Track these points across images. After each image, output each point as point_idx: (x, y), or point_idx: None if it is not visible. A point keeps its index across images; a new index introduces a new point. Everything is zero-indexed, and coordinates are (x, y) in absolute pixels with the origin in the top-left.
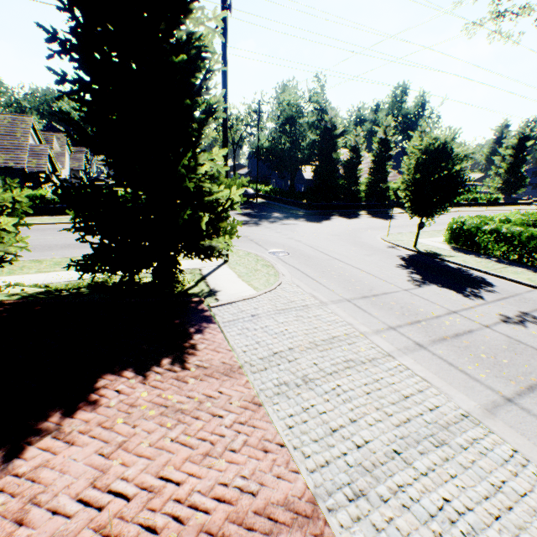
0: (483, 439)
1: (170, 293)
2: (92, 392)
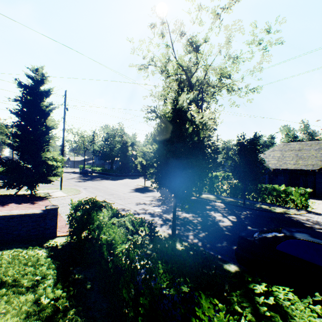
0: None
1: (33, 196)
2: (7, 204)
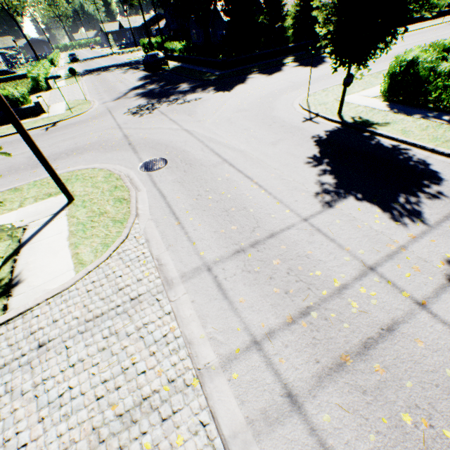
0: None
1: None
2: None
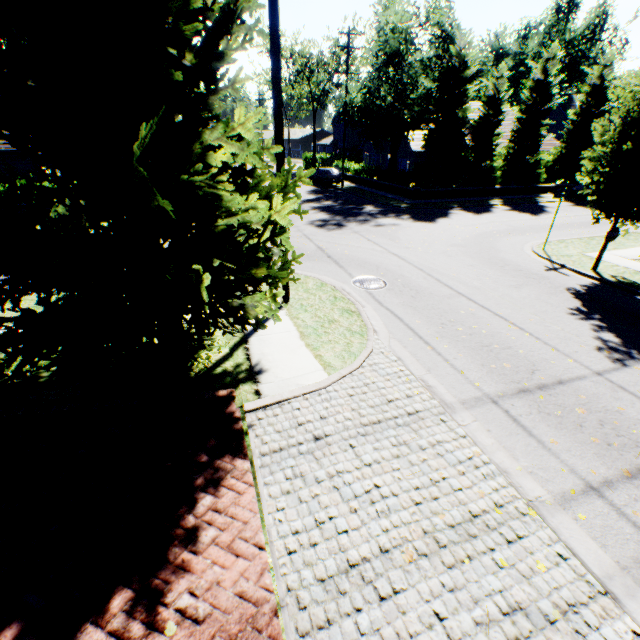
0: None
1: None
2: None
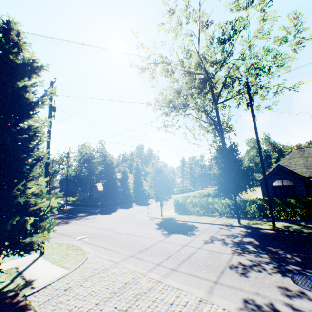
0: (211, 309)
1: None
2: None
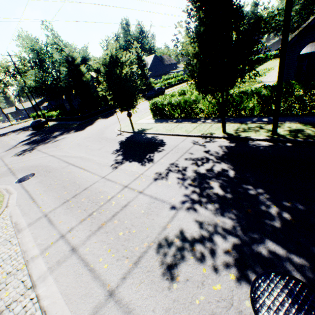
0: None
1: None
2: None
